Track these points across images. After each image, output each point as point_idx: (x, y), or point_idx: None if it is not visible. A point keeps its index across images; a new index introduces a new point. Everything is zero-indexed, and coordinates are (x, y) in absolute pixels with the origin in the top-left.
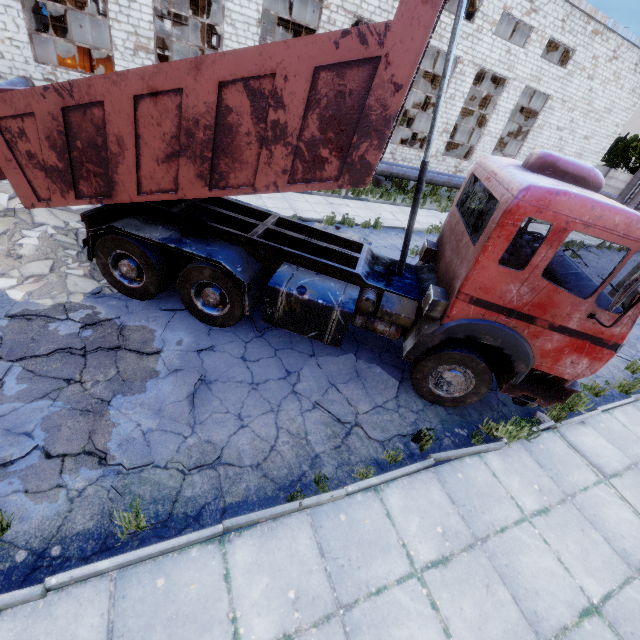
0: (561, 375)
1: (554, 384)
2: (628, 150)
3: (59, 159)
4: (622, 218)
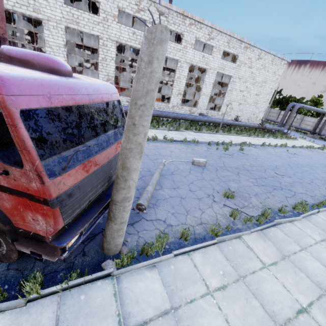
0: (37, 232)
1: (40, 240)
2: (288, 102)
3: None
4: None
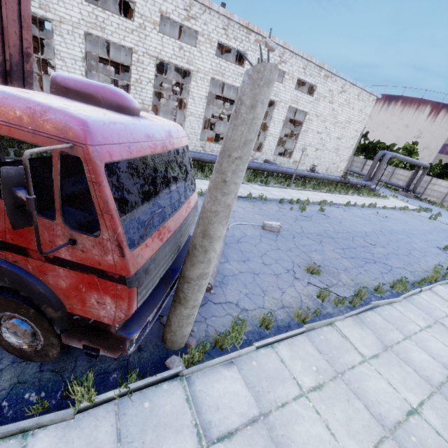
0: (100, 319)
1: (102, 330)
2: (376, 149)
3: None
4: (23, 109)
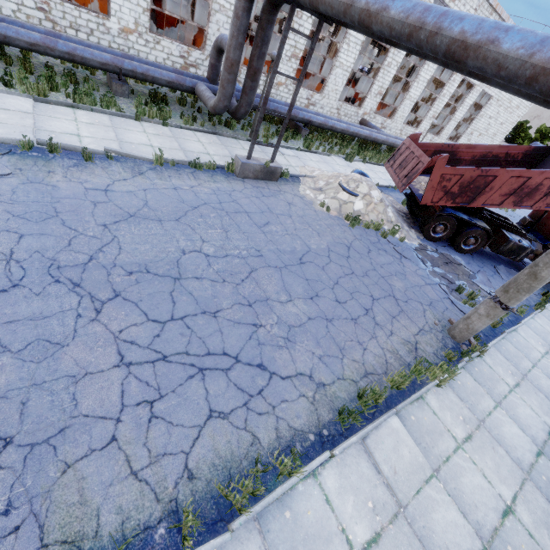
0: None
1: None
2: None
3: (458, 190)
4: None
